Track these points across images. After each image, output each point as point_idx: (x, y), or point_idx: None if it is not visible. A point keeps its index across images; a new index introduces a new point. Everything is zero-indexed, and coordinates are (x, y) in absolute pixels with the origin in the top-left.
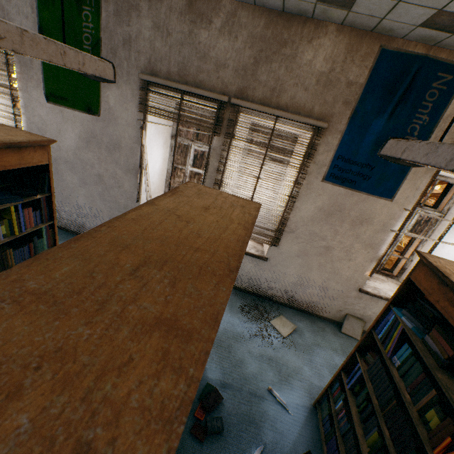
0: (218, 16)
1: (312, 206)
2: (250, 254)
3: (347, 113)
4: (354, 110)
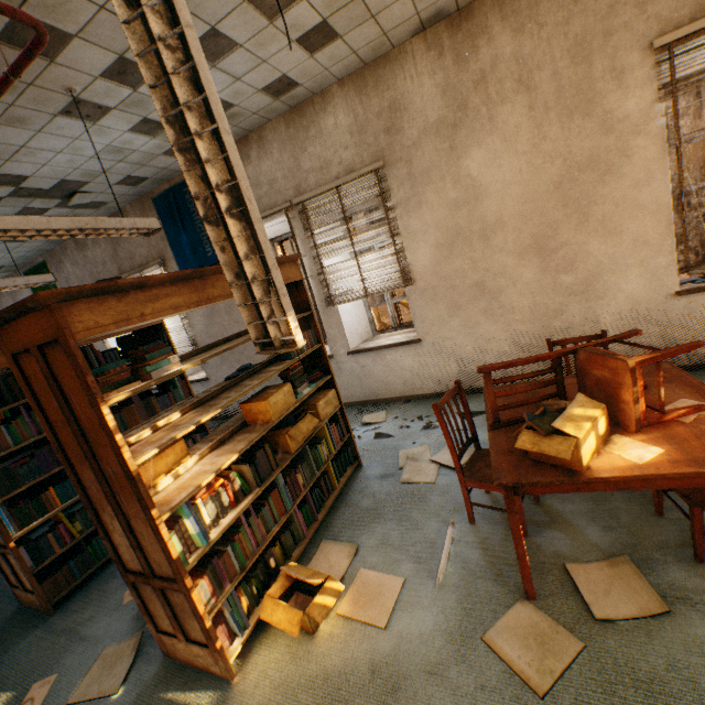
0: (89, 240)
1: (199, 317)
2: (195, 381)
3: (168, 244)
4: (169, 240)
